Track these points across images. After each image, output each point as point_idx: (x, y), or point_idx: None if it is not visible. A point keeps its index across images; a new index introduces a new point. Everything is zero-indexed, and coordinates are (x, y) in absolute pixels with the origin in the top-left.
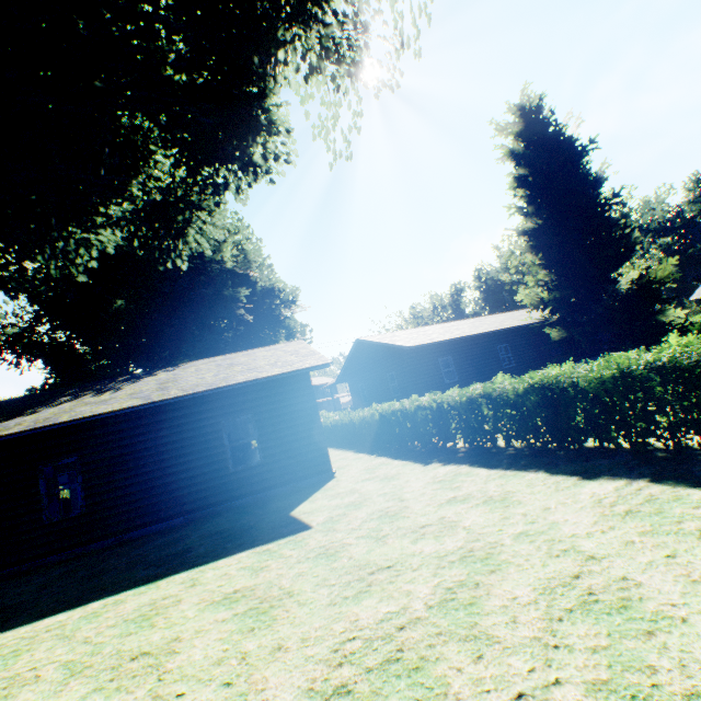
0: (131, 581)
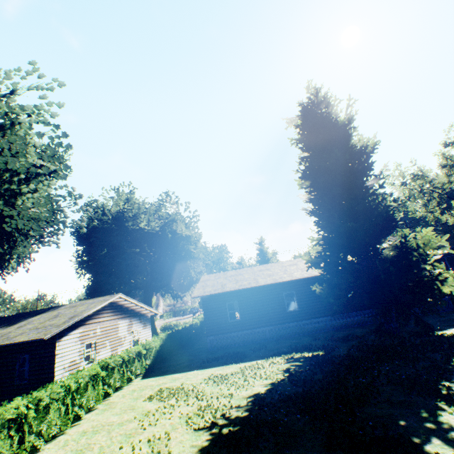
0: None
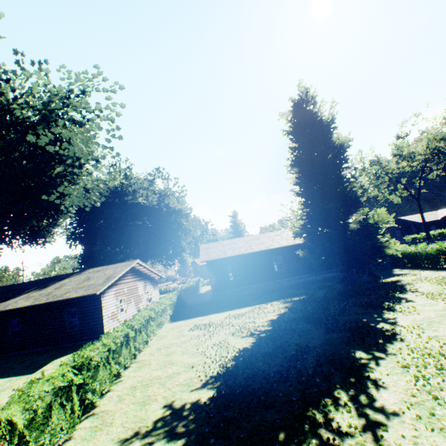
0: None
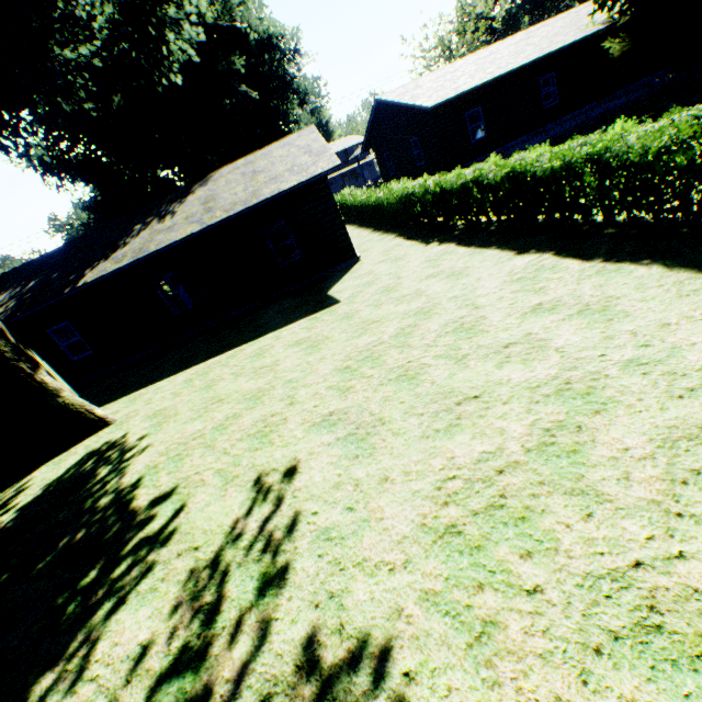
0: (244, 340)
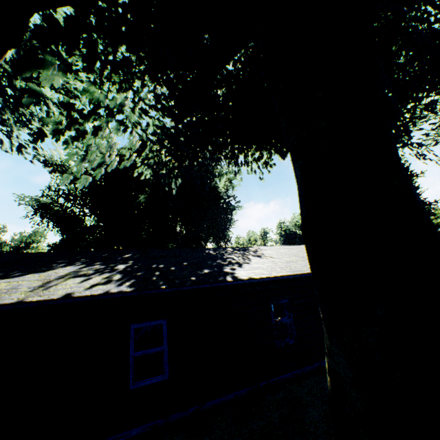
0: None
